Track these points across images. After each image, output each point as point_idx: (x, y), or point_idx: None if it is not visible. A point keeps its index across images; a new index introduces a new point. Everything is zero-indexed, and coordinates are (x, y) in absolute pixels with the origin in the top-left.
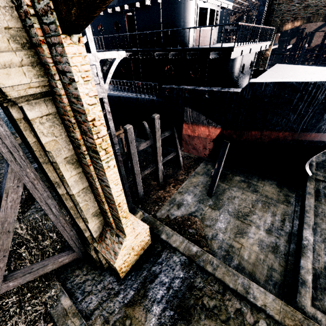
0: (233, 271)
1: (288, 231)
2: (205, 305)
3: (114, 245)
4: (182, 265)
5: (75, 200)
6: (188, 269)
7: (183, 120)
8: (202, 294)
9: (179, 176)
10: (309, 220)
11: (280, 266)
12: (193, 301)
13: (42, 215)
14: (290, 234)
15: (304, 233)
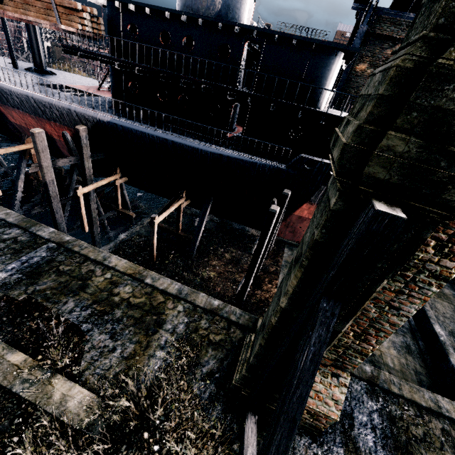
0: (415, 387)
1: (407, 326)
2: (417, 436)
3: (333, 390)
4: (367, 394)
5: (336, 338)
6: (376, 396)
7: (308, 199)
8: (407, 424)
9: (269, 267)
10: (431, 313)
11: (422, 367)
12: (404, 435)
13: (119, 361)
14: (411, 329)
15: (435, 329)
